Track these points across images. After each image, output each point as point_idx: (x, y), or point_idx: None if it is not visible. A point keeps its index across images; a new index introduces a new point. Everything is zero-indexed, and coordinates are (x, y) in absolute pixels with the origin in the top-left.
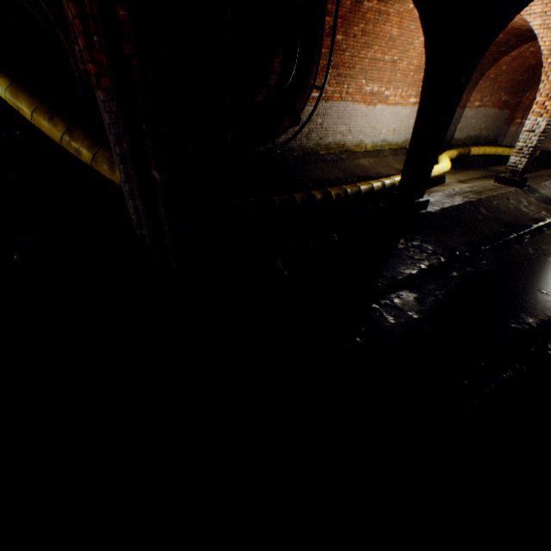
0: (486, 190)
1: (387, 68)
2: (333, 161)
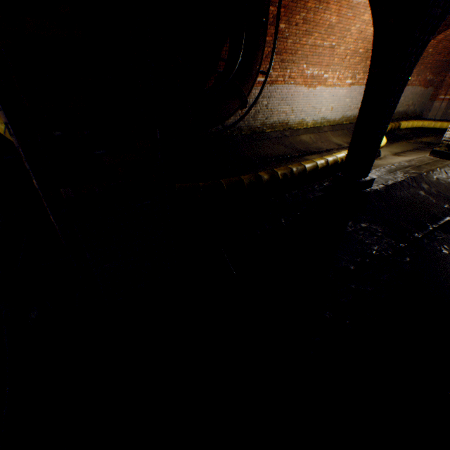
0: (424, 164)
1: (326, 53)
2: (278, 138)
